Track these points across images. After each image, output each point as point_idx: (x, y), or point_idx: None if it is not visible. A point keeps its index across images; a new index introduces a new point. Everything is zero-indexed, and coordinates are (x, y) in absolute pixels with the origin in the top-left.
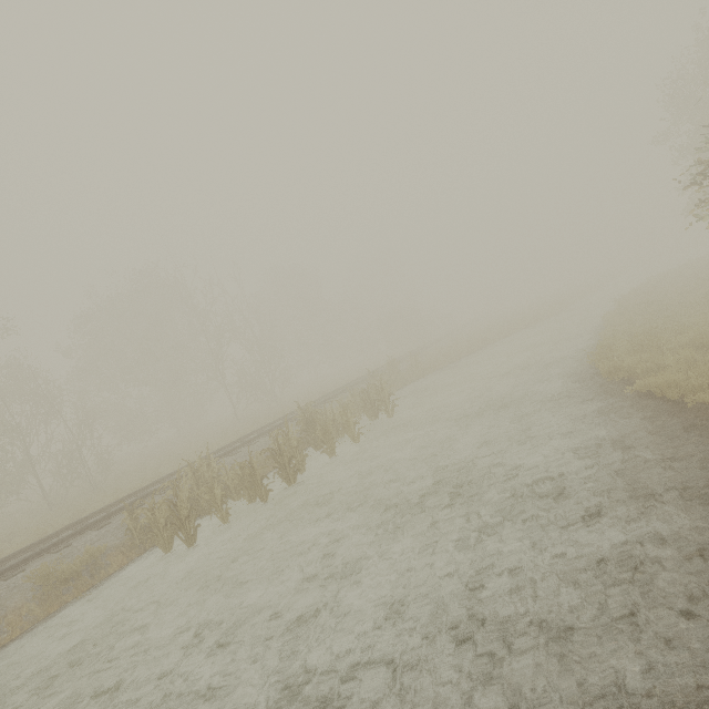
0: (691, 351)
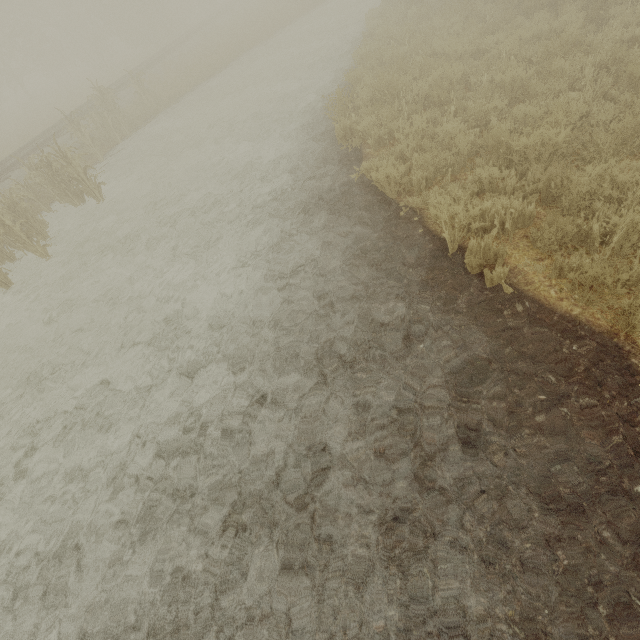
0: (424, 122)
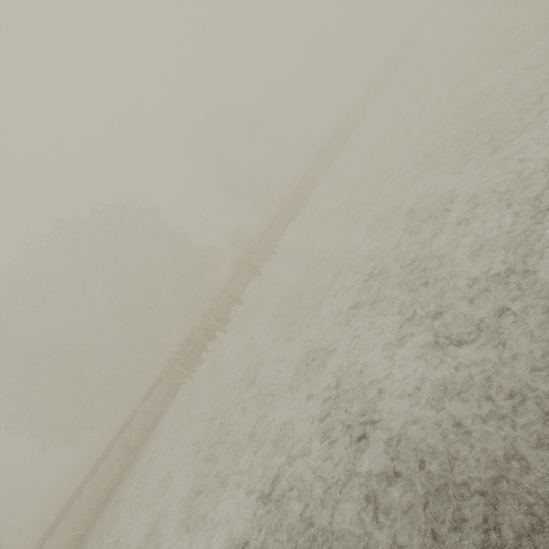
0: None
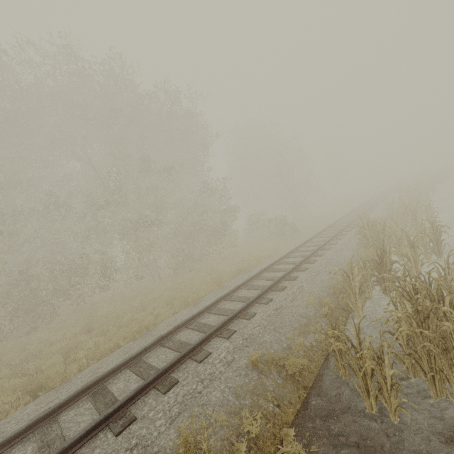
0: None
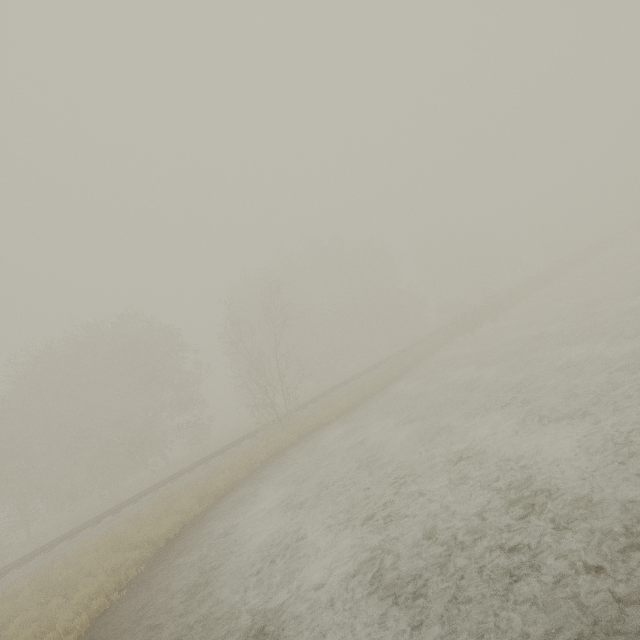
0: None
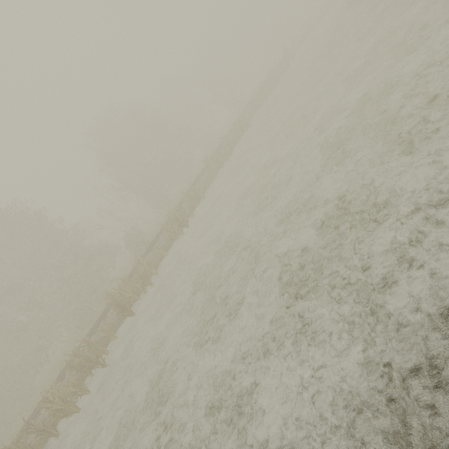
0: None
